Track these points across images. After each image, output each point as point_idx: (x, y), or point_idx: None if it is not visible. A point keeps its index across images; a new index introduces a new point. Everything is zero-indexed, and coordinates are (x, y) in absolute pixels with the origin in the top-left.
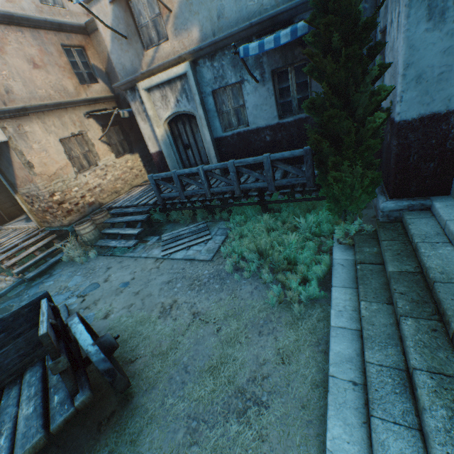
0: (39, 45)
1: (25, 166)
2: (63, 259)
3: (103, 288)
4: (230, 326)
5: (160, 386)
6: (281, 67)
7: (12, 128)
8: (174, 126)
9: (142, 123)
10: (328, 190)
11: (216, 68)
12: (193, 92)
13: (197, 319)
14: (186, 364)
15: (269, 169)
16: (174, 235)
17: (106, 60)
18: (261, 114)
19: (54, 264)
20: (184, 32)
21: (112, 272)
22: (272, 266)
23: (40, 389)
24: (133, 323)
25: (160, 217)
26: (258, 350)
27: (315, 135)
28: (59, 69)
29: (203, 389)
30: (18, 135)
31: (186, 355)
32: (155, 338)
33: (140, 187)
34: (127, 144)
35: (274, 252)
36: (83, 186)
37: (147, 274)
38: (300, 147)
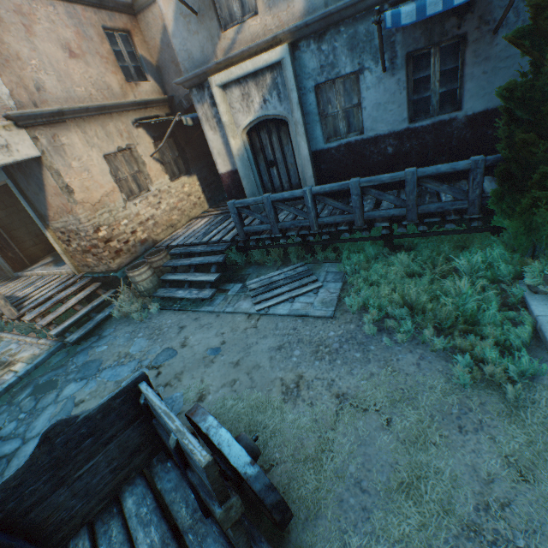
0: (75, 25)
1: (62, 191)
2: (114, 315)
3: (183, 356)
4: (406, 417)
5: (328, 515)
6: (421, 47)
7: (45, 138)
8: (254, 136)
9: (211, 132)
10: (527, 217)
11: (325, 53)
12: (289, 88)
13: (346, 405)
14: (358, 477)
15: (413, 189)
16: (264, 282)
17: (158, 50)
18: (384, 116)
19: (101, 322)
20: (282, 2)
21: (189, 333)
22: (438, 326)
23: (167, 533)
24: (245, 408)
25: (238, 258)
26: (471, 458)
27: (527, 135)
28: (100, 60)
29: (403, 521)
30: (52, 148)
31: (352, 462)
32: (290, 434)
33: (201, 219)
34: (182, 163)
35: (437, 306)
36: (133, 218)
37: (243, 336)
38: (435, 162)
